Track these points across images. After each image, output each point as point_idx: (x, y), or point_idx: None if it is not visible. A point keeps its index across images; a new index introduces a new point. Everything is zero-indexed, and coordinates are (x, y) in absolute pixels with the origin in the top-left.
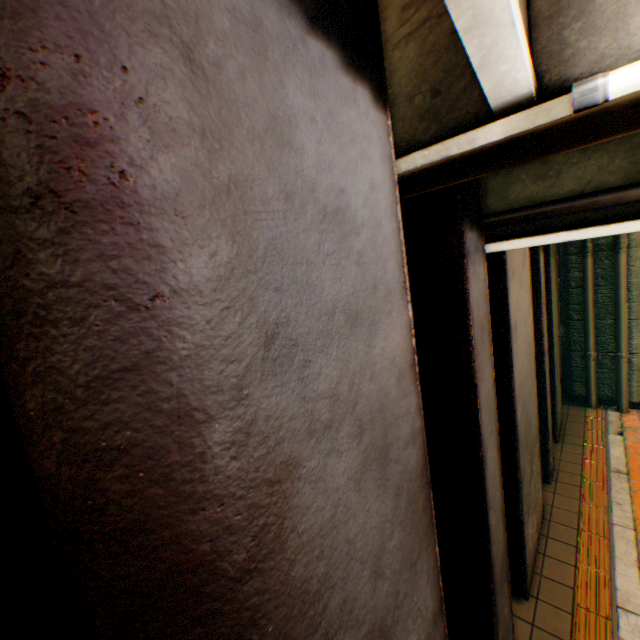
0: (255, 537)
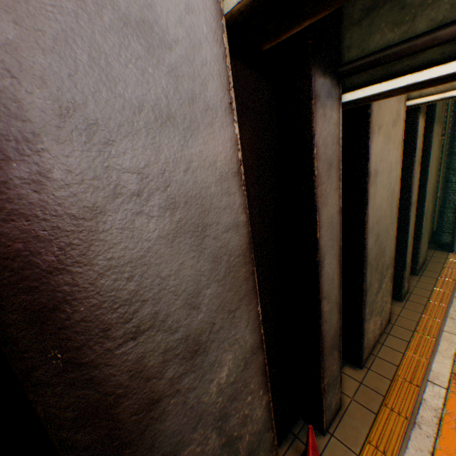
0: (62, 250)
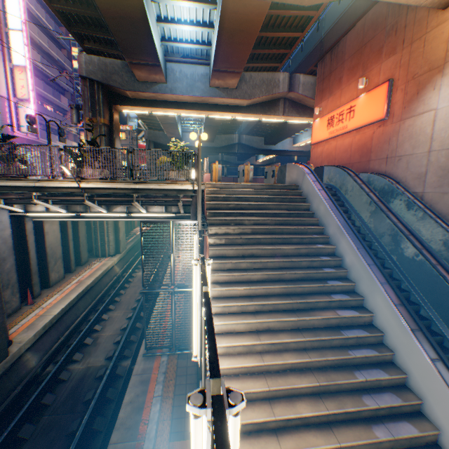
0: None
